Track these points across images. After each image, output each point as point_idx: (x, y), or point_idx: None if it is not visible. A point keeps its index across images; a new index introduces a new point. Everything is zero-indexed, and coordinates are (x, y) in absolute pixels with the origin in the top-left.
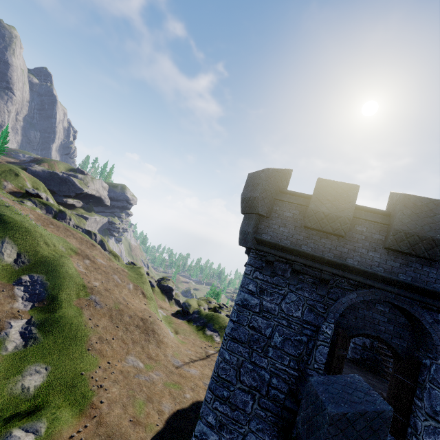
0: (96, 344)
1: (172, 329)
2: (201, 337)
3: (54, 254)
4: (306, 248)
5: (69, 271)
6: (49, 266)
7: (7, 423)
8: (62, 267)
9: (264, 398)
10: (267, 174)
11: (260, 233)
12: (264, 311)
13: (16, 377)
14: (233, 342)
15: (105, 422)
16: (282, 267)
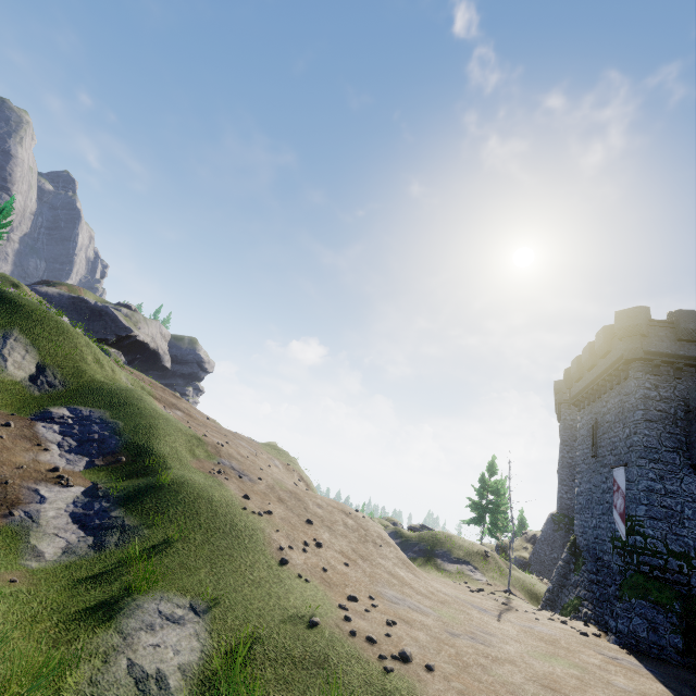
0: (291, 550)
1: None
2: (443, 577)
3: (116, 383)
4: None
5: (157, 410)
6: (113, 397)
7: None
8: (141, 402)
9: None
10: None
11: None
12: None
13: (97, 638)
14: None
15: None
16: None
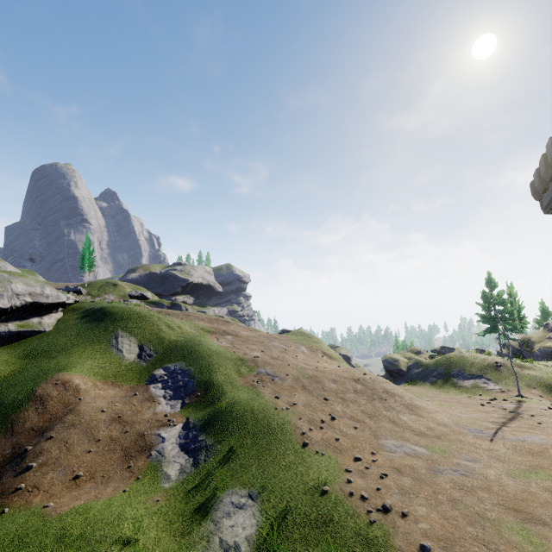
0: (311, 432)
1: None
2: (460, 394)
3: (184, 336)
4: None
5: (211, 348)
6: (184, 349)
7: None
8: (200, 346)
9: None
10: None
11: None
12: None
13: (202, 527)
14: None
15: None
16: None
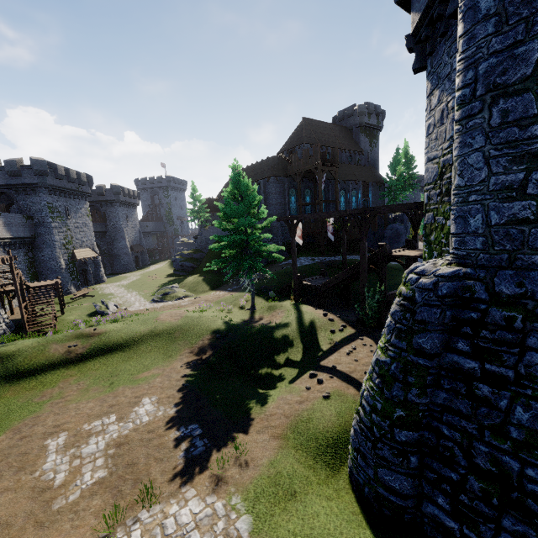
0: None
1: None
2: None
3: None
4: None
5: None
6: None
7: None
8: None
9: None
10: None
11: None
12: None
13: None
14: None
15: None
16: None
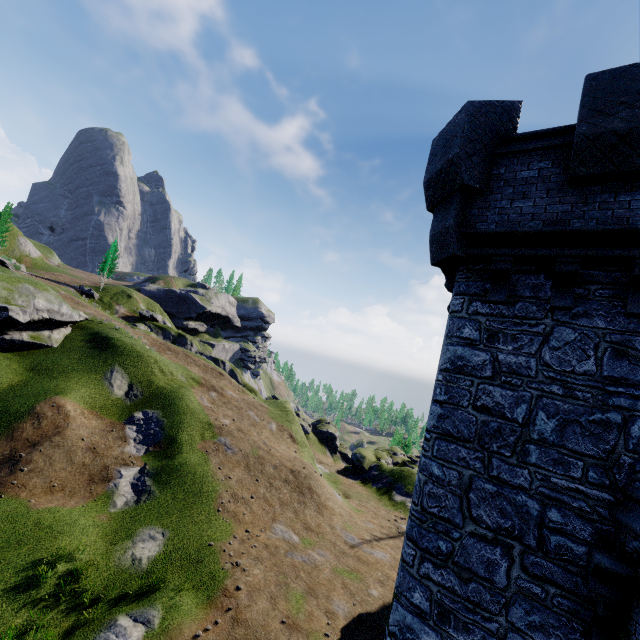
0: (229, 503)
1: (340, 492)
2: (387, 505)
3: (172, 385)
4: (584, 223)
5: (190, 405)
6: (166, 399)
7: (112, 606)
8: (181, 400)
9: (534, 554)
10: (469, 111)
11: (472, 223)
12: (503, 373)
13: (125, 543)
14: (445, 441)
15: (244, 619)
16: (530, 282)
